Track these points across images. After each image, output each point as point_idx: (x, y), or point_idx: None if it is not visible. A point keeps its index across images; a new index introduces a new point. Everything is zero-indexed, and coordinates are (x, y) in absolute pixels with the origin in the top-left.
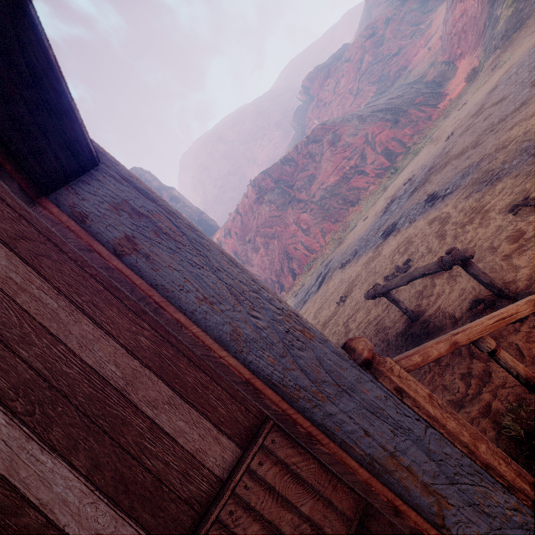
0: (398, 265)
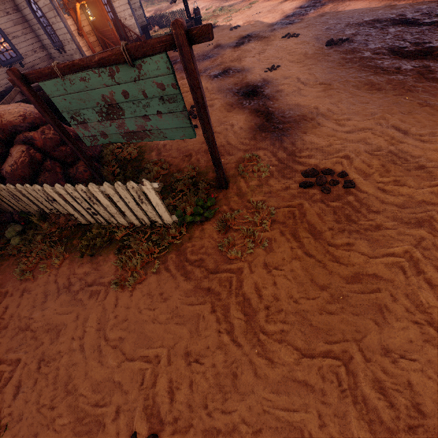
0: (239, 27)
